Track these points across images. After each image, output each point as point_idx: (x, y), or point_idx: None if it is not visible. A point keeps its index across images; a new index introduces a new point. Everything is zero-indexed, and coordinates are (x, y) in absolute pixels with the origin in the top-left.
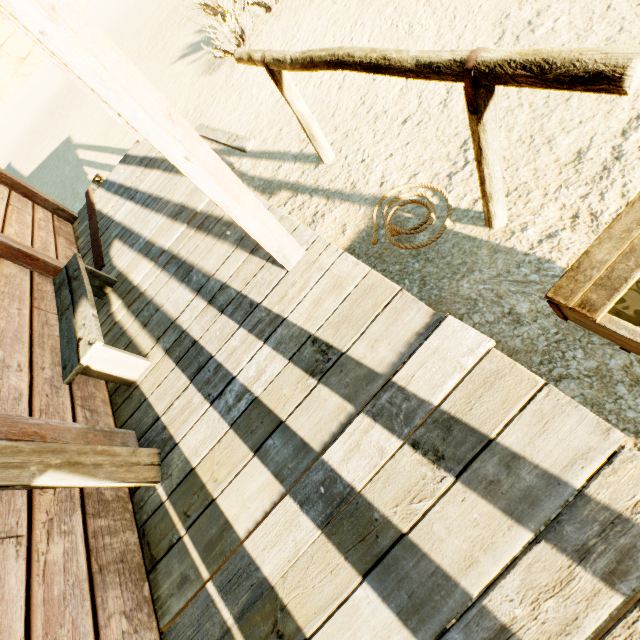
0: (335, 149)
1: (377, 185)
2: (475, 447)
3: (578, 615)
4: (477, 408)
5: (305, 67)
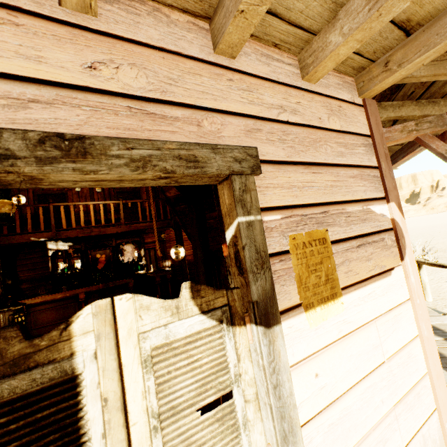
0: (433, 299)
1: (446, 311)
2: (436, 329)
3: (444, 345)
4: (442, 326)
5: (431, 264)
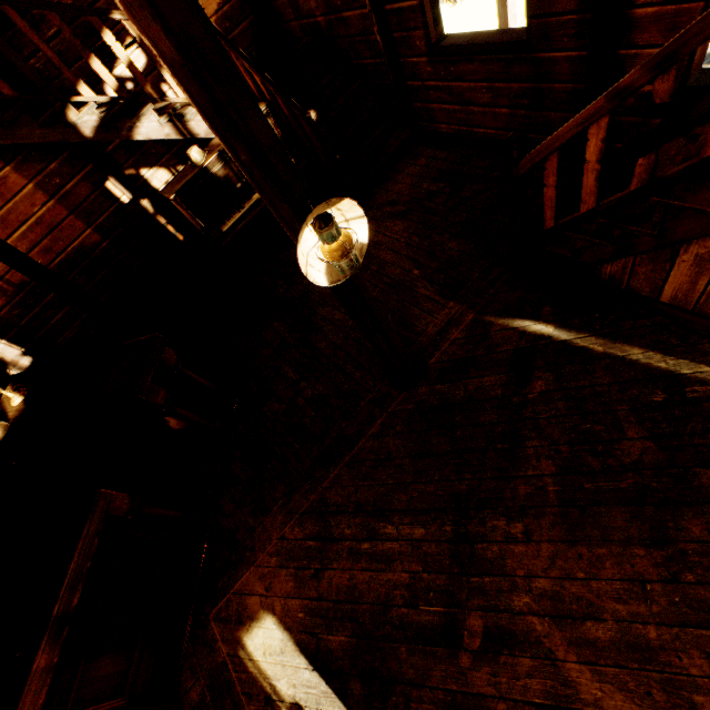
0: None
1: None
2: None
3: None
4: None
5: None
